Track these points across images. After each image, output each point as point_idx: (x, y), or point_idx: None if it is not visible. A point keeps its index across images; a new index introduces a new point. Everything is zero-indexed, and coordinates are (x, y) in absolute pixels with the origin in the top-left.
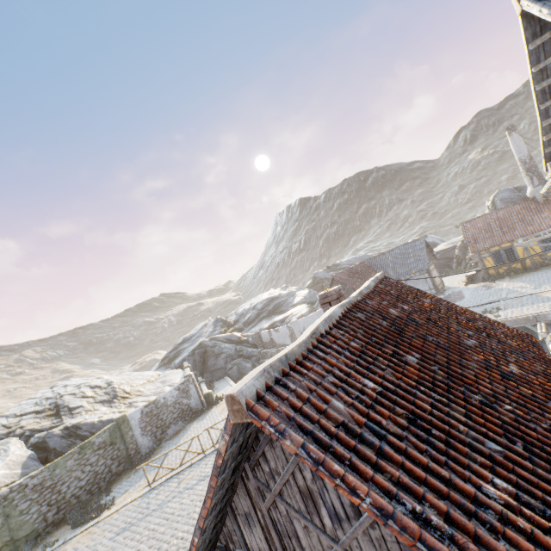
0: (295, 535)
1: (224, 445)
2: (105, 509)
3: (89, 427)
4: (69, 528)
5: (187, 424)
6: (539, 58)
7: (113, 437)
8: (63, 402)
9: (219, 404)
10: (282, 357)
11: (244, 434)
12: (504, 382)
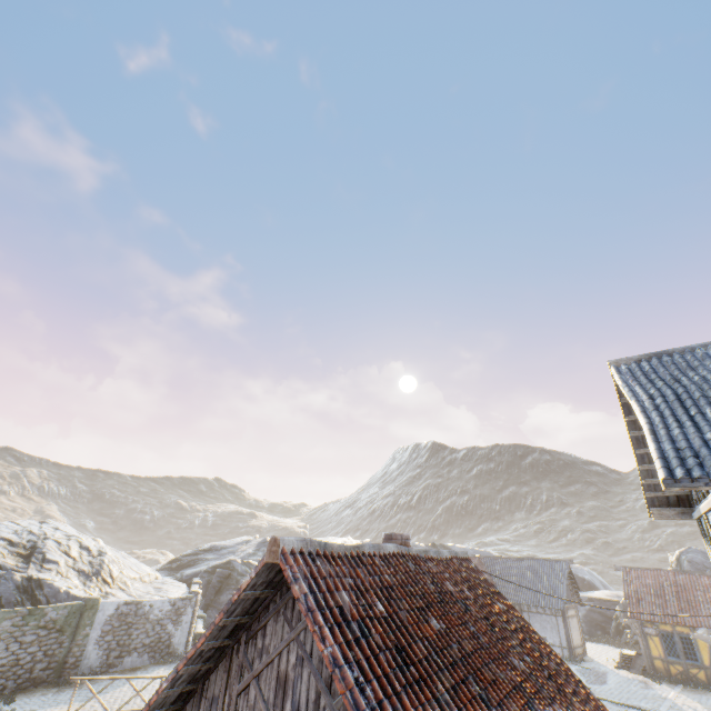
0: None
1: (247, 581)
2: None
3: (51, 592)
4: None
5: (152, 664)
6: (630, 412)
7: (67, 621)
8: (43, 545)
9: None
10: (322, 542)
11: (262, 590)
12: (525, 710)
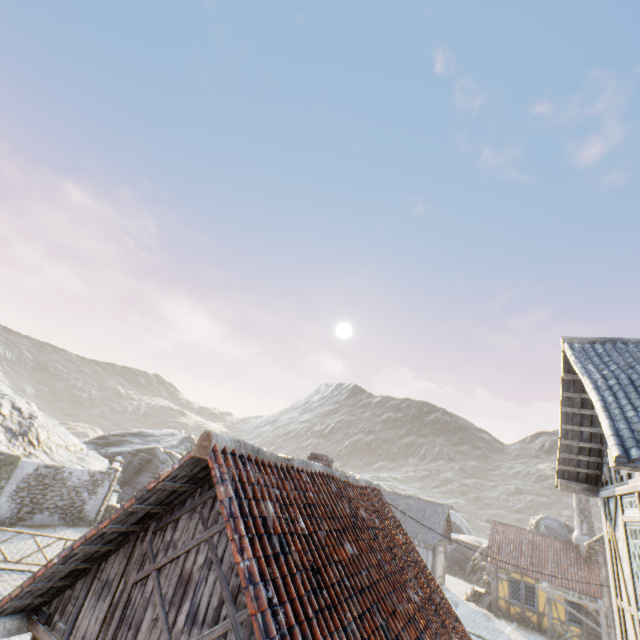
0: (137, 627)
1: (168, 471)
2: None
3: None
4: None
5: (61, 525)
6: (569, 389)
7: None
8: None
9: None
10: (256, 448)
11: (182, 483)
12: None
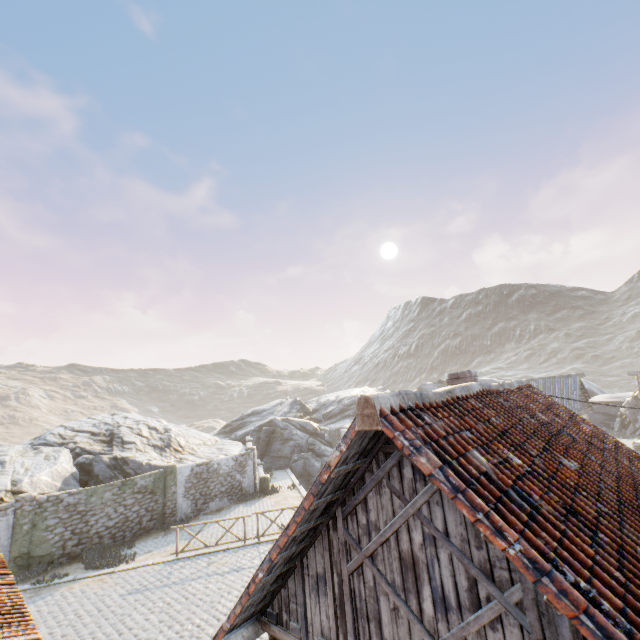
0: (377, 619)
1: (337, 457)
2: (123, 561)
3: (136, 465)
4: (82, 566)
5: (232, 505)
6: None
7: (155, 485)
8: (119, 432)
9: (274, 495)
10: (417, 393)
11: (354, 462)
12: None
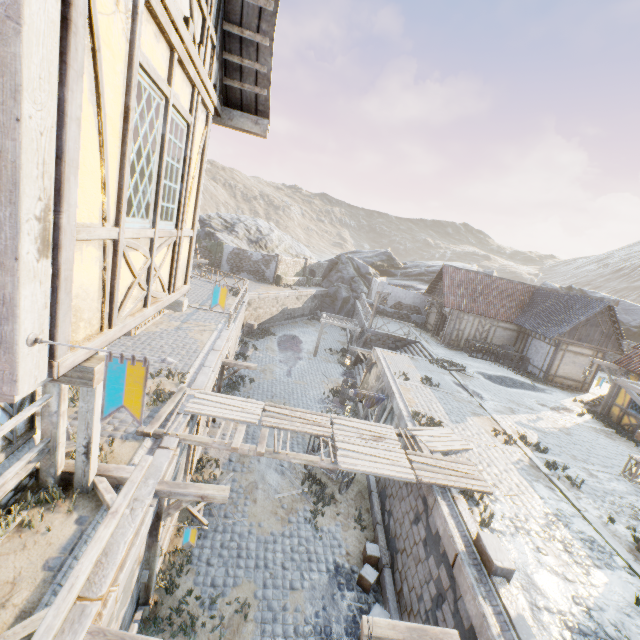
0: None
1: None
2: None
3: (216, 239)
4: None
5: (253, 280)
6: None
7: (212, 249)
8: (236, 225)
9: (277, 286)
10: None
11: None
12: None
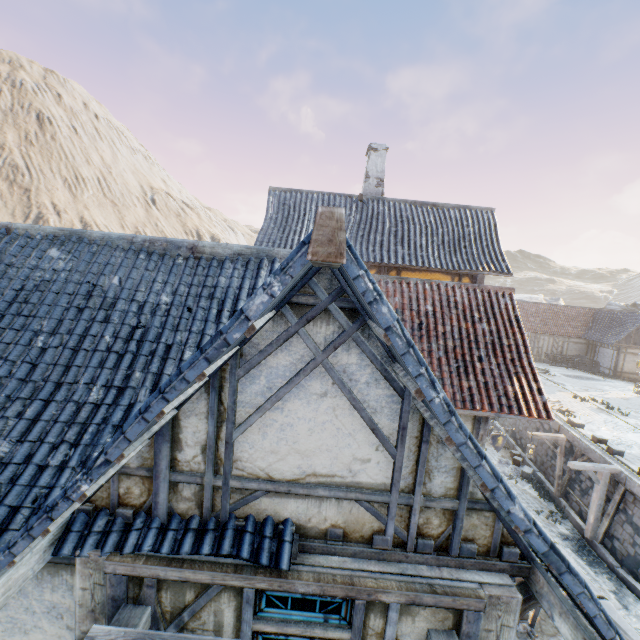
0: None
1: None
2: None
3: None
4: None
5: None
6: None
7: None
8: None
9: None
10: None
11: None
12: None
